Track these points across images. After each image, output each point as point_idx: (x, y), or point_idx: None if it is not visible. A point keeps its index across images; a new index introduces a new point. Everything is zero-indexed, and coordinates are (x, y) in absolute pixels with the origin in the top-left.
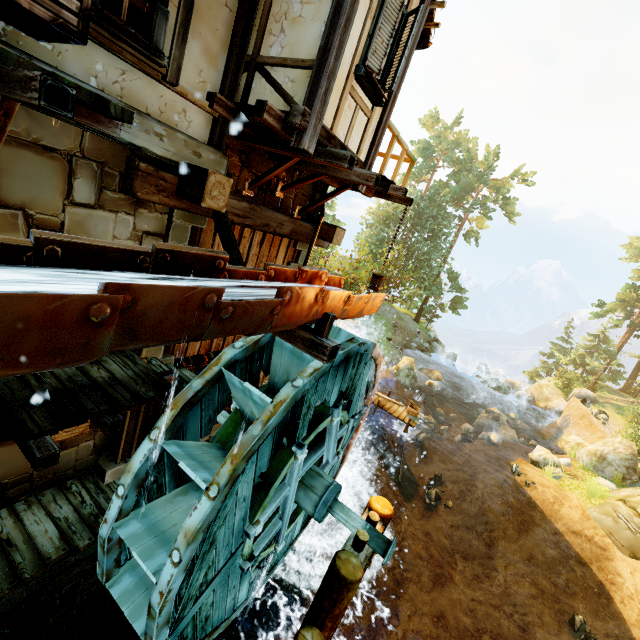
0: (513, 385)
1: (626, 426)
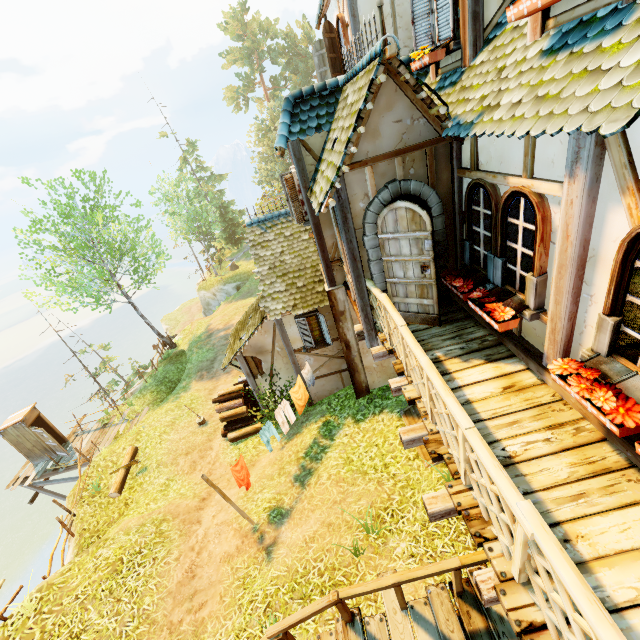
0: None
1: None
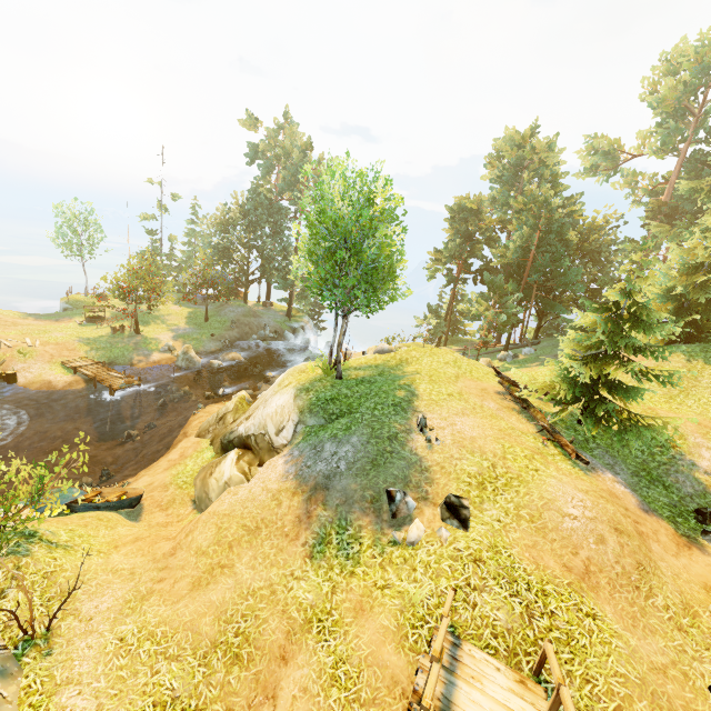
0: (348, 355)
1: None
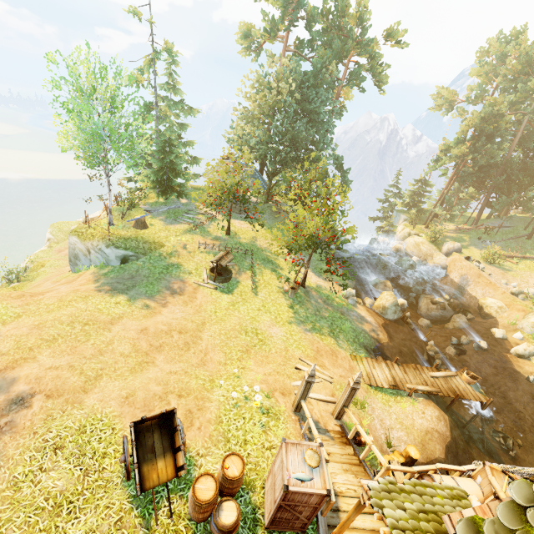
0: (400, 250)
1: (487, 265)
